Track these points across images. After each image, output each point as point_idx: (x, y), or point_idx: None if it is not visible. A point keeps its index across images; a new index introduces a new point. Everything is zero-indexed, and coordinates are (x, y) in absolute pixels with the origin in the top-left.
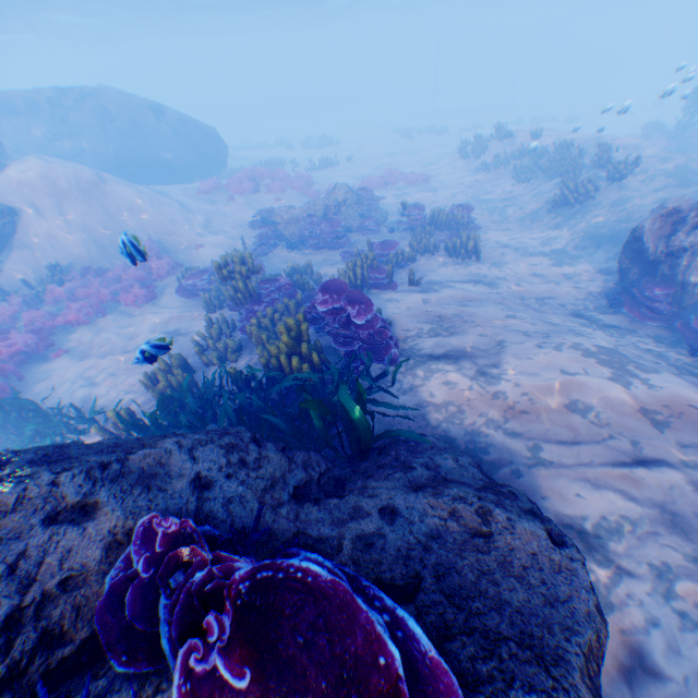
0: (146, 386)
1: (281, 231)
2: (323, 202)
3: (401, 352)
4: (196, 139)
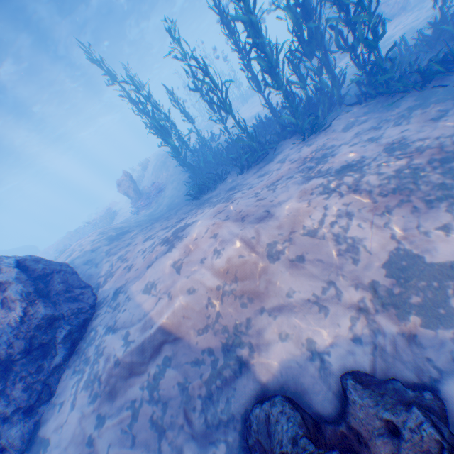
0: None
1: None
2: (62, 242)
3: None
4: (19, 253)
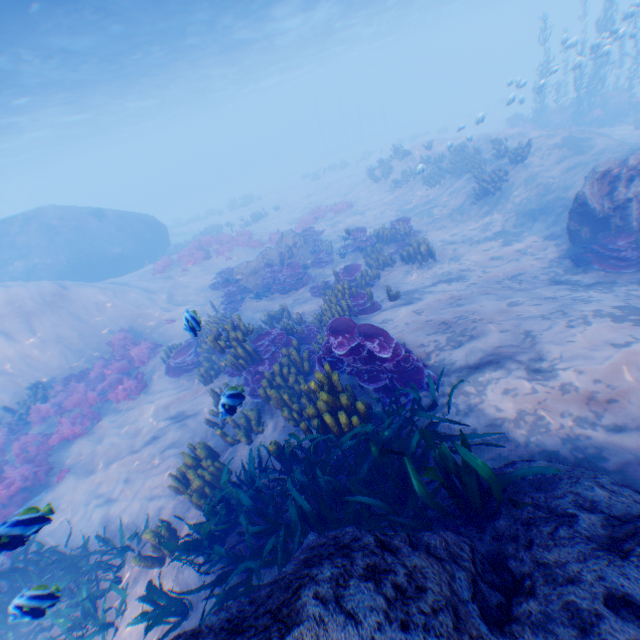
0: (175, 488)
1: (245, 286)
2: (275, 249)
3: (434, 371)
4: (138, 228)
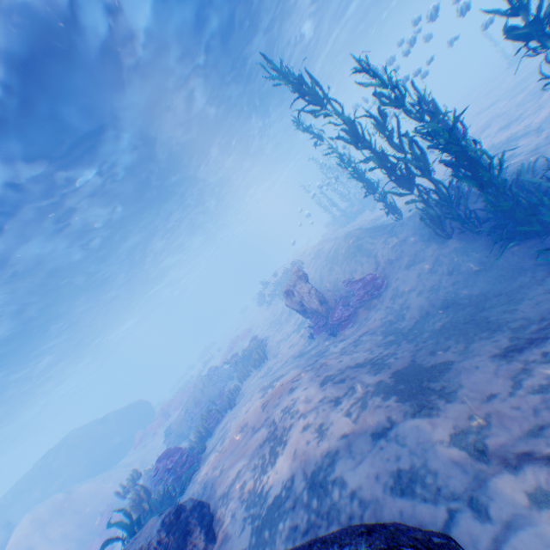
0: None
1: (179, 430)
2: (191, 395)
3: (200, 460)
4: (130, 413)
